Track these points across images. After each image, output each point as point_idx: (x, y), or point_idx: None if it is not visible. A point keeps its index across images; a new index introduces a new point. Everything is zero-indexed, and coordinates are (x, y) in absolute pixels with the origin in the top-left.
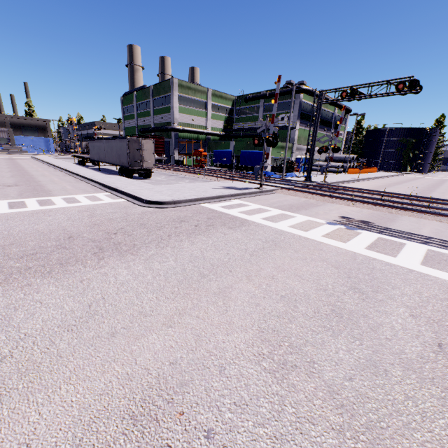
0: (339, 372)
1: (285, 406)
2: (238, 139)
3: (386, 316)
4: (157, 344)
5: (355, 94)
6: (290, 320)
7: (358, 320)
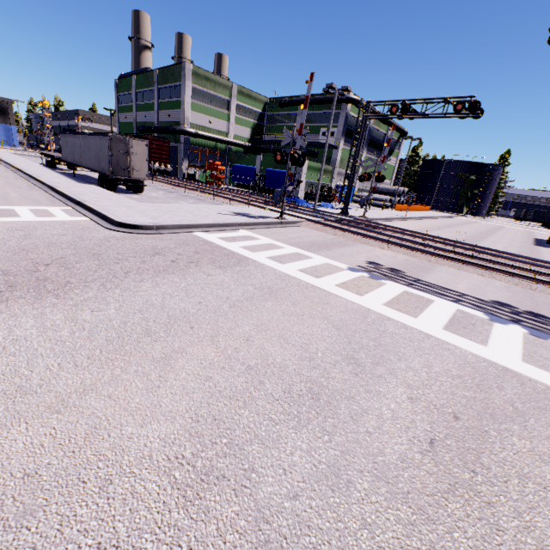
0: (282, 486)
1: (178, 546)
2: (268, 154)
3: (378, 398)
4: (20, 442)
5: (407, 110)
6: (246, 403)
7: (339, 404)
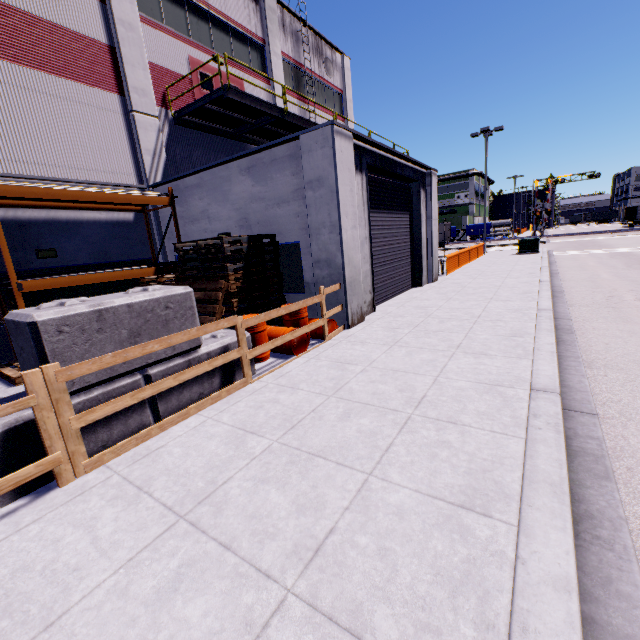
0: None
1: None
2: None
3: None
4: None
5: (563, 181)
6: None
7: None
